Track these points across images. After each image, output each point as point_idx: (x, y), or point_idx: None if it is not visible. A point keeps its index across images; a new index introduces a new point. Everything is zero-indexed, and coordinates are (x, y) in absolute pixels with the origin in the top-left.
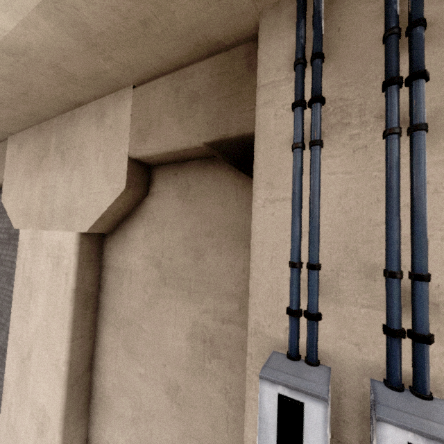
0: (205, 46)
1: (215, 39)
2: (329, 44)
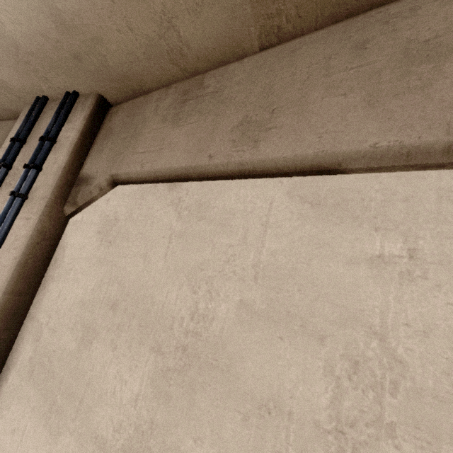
0: (10, 112)
1: (13, 110)
2: (32, 135)
